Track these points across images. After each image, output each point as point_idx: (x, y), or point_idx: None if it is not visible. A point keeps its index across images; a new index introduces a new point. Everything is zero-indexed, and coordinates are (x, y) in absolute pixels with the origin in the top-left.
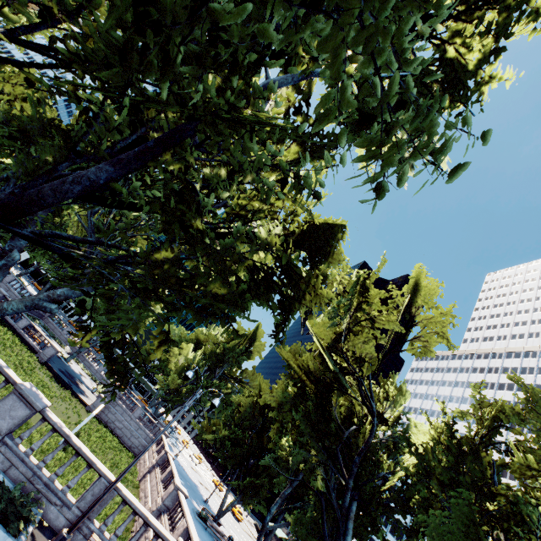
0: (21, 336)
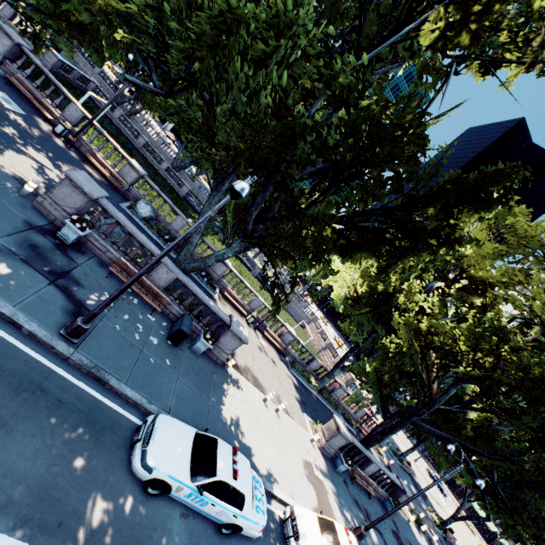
0: (242, 260)
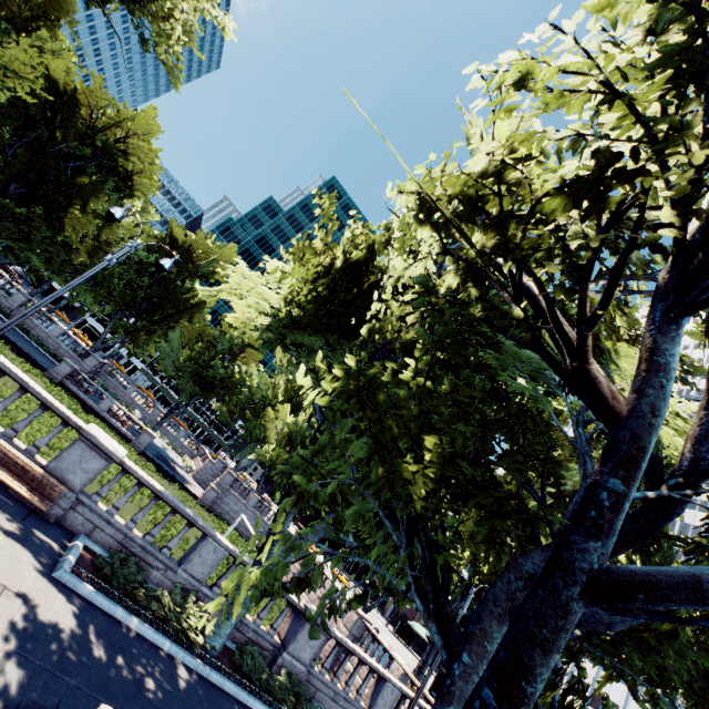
0: (107, 421)
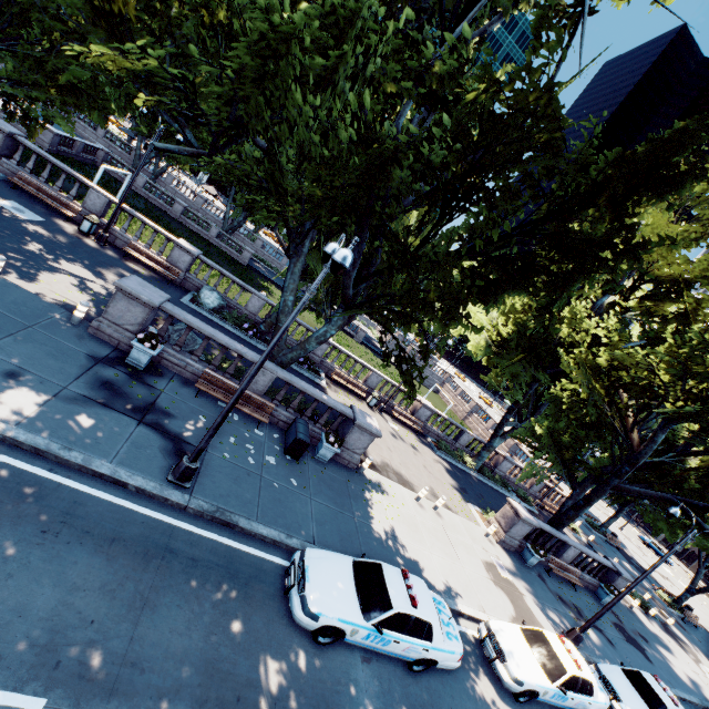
0: None
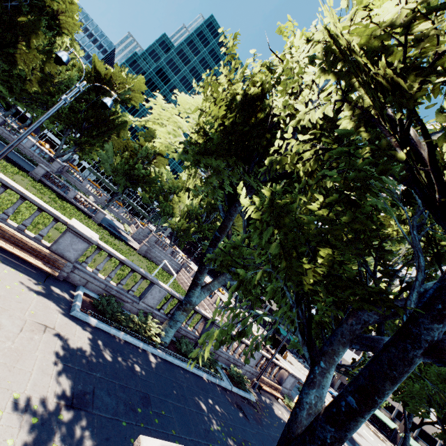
0: (74, 205)
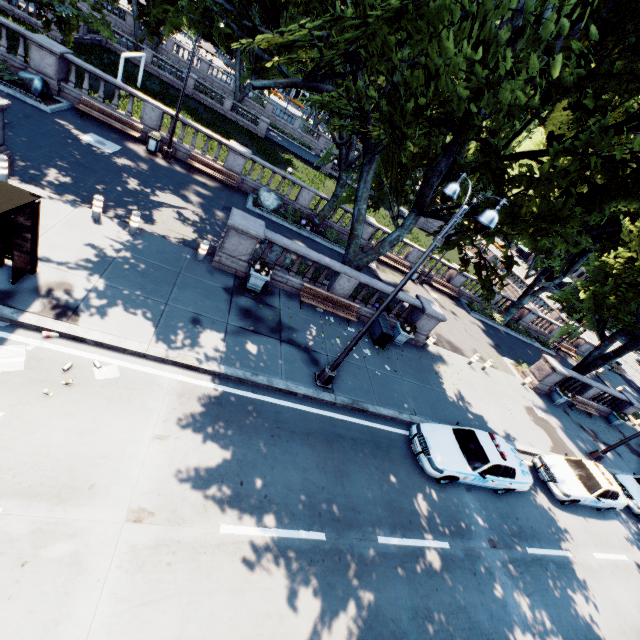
0: None
